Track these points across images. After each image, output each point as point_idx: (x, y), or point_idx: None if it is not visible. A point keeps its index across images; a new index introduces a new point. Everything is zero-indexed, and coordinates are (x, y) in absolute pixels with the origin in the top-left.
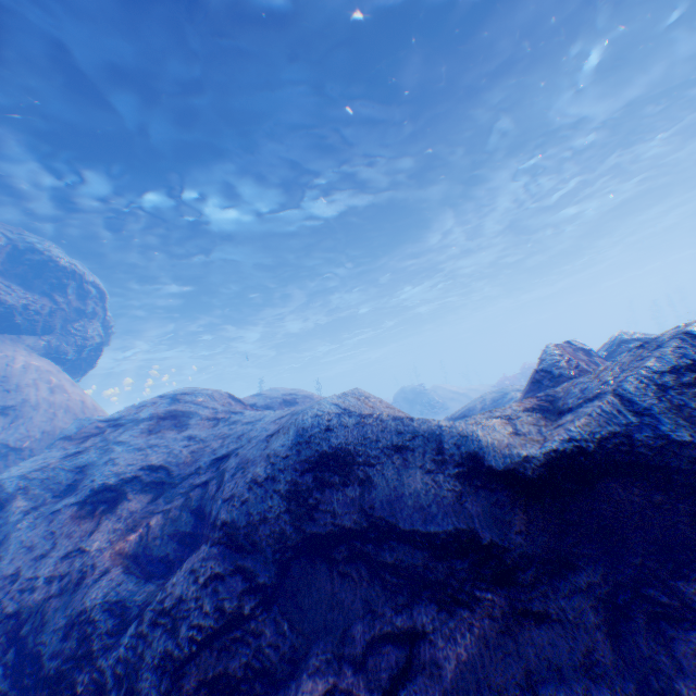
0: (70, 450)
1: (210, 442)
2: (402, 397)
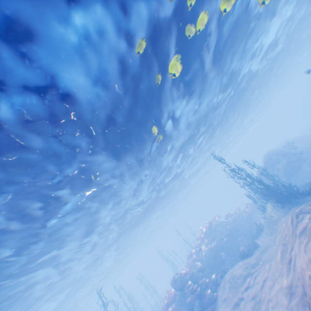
0: None
1: None
2: (272, 154)
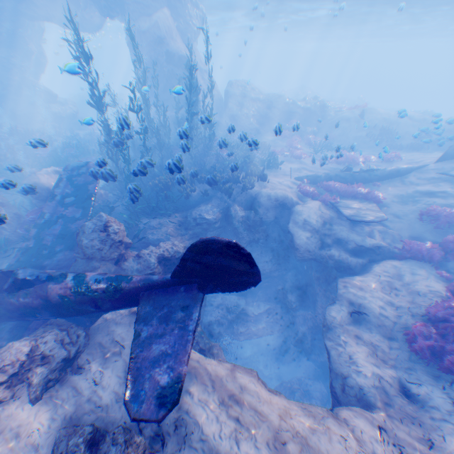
0: (238, 90)
1: (262, 96)
2: None
